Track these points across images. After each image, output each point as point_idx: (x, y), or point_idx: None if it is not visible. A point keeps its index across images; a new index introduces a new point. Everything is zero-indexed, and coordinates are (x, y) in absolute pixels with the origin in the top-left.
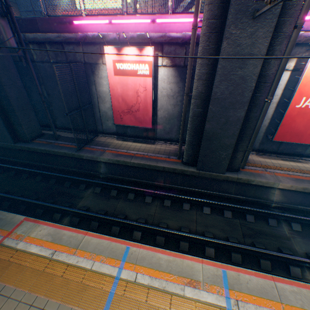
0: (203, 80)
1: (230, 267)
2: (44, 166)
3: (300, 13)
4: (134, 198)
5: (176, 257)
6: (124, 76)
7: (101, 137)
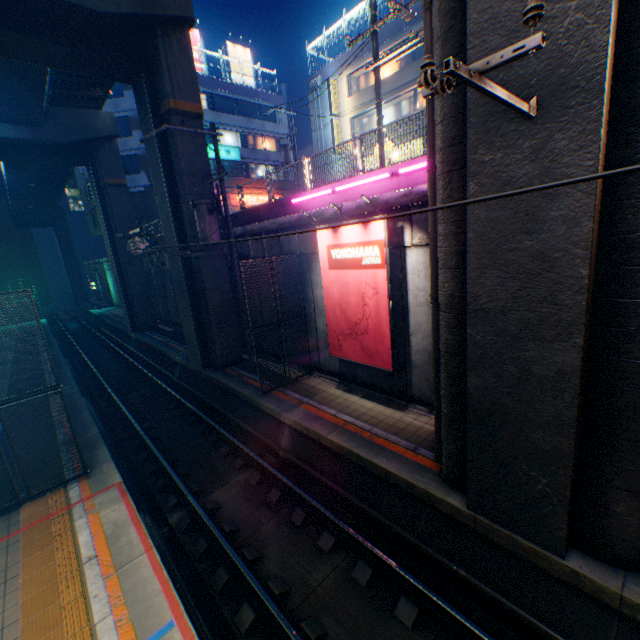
0: (451, 267)
1: None
2: (221, 412)
3: None
4: (302, 525)
5: None
6: (342, 270)
7: (314, 377)
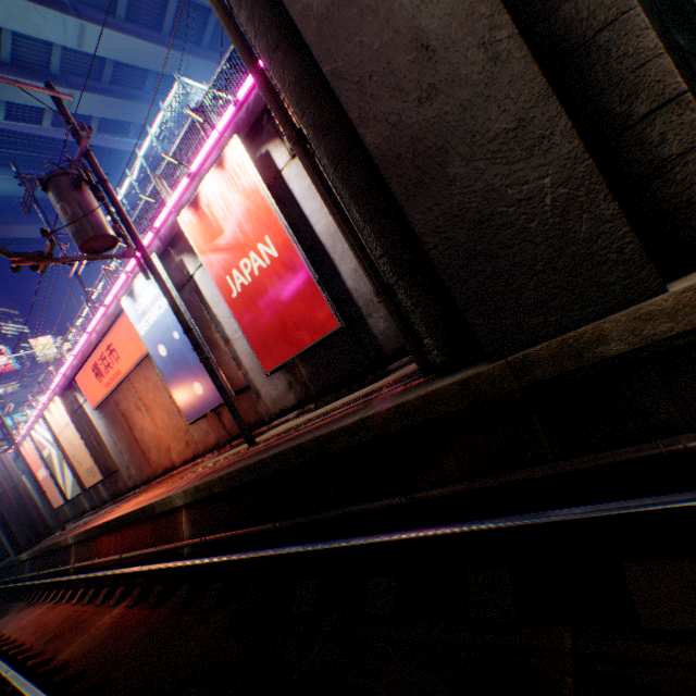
0: None
1: None
2: None
3: None
4: None
5: None
6: None
7: None
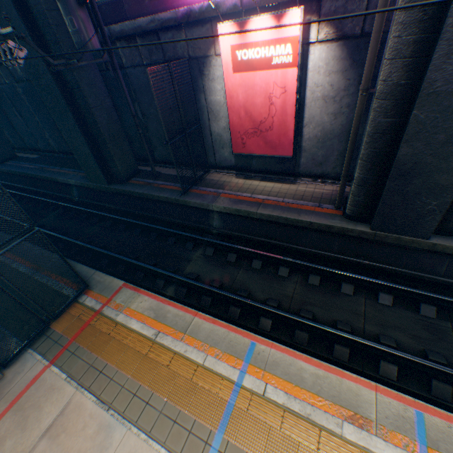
0: (404, 57)
1: (432, 410)
2: (143, 215)
3: None
4: (262, 268)
5: (329, 373)
6: (248, 72)
7: (213, 173)
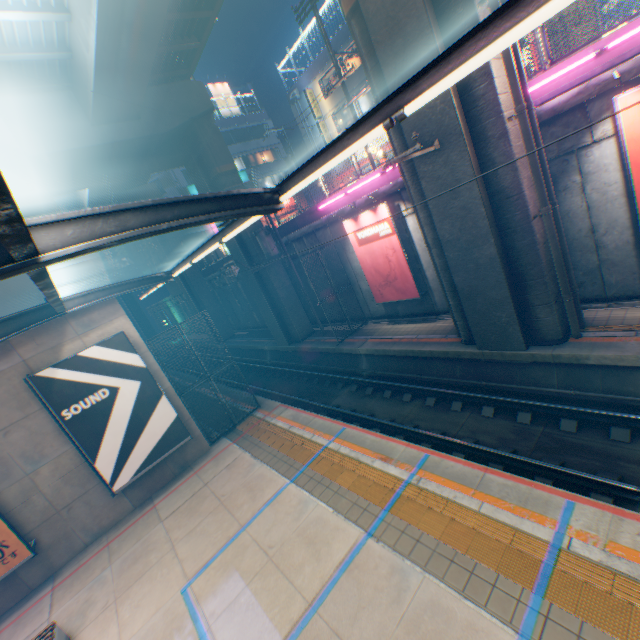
0: (428, 224)
1: (437, 453)
2: (313, 368)
3: (525, 90)
4: (391, 397)
5: (383, 439)
6: (368, 244)
7: (370, 324)
